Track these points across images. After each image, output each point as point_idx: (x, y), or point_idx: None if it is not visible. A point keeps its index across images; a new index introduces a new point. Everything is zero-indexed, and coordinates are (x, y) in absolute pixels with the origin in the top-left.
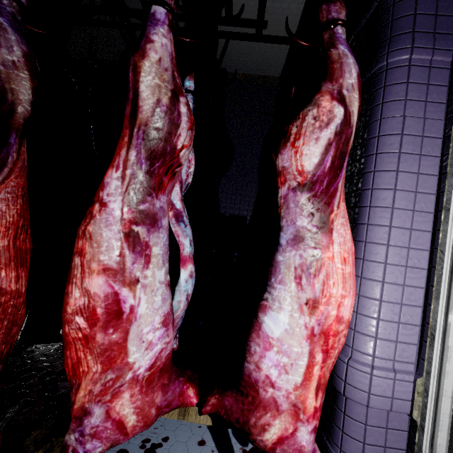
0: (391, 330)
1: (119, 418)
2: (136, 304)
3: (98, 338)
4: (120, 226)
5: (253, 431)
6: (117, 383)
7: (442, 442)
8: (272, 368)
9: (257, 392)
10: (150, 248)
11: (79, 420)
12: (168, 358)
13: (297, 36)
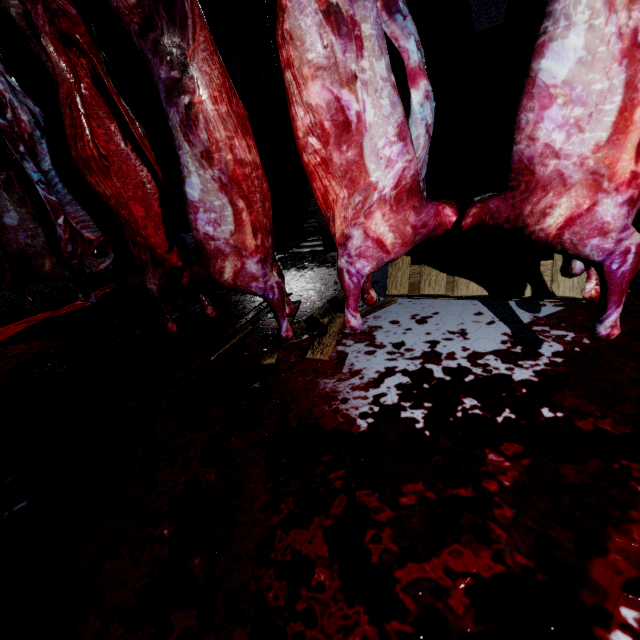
0: None
1: (376, 238)
2: (361, 111)
3: (335, 160)
4: (316, 5)
5: (532, 222)
6: (365, 206)
7: None
8: (559, 132)
9: (535, 174)
10: (358, 26)
11: (343, 246)
12: (414, 182)
13: None
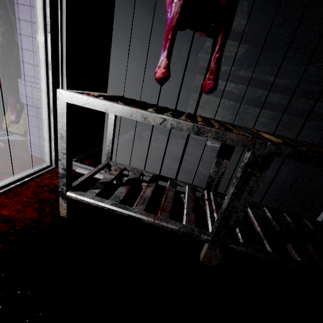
0: (29, 56)
1: None
2: None
3: None
4: None
5: None
6: None
7: (45, 118)
8: None
9: None
10: None
11: None
12: None
13: None
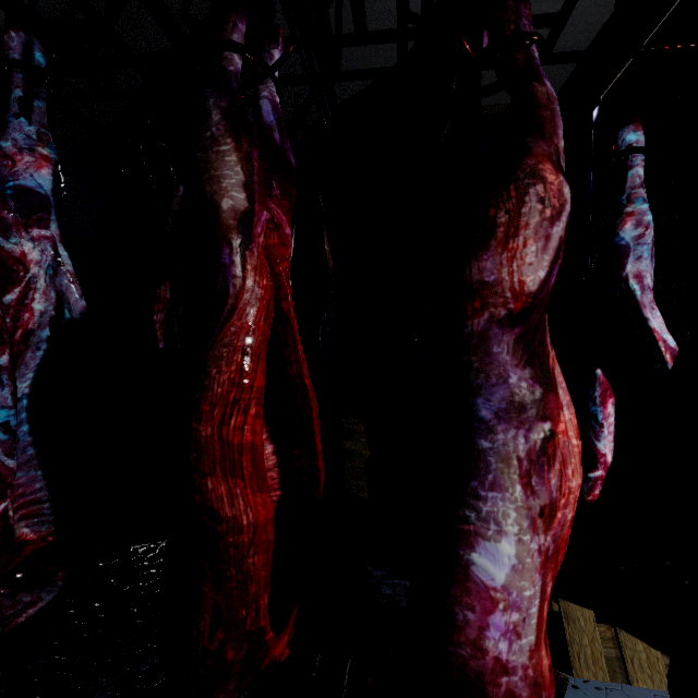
0: None
1: None
2: None
3: None
4: None
5: None
6: None
7: None
8: None
9: None
10: None
11: None
12: None
13: (606, 28)
